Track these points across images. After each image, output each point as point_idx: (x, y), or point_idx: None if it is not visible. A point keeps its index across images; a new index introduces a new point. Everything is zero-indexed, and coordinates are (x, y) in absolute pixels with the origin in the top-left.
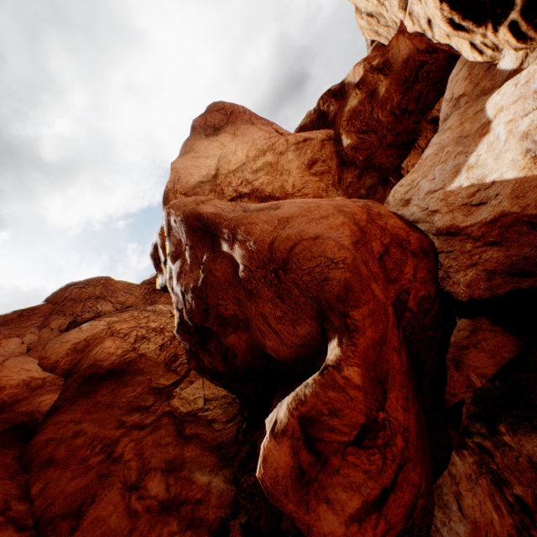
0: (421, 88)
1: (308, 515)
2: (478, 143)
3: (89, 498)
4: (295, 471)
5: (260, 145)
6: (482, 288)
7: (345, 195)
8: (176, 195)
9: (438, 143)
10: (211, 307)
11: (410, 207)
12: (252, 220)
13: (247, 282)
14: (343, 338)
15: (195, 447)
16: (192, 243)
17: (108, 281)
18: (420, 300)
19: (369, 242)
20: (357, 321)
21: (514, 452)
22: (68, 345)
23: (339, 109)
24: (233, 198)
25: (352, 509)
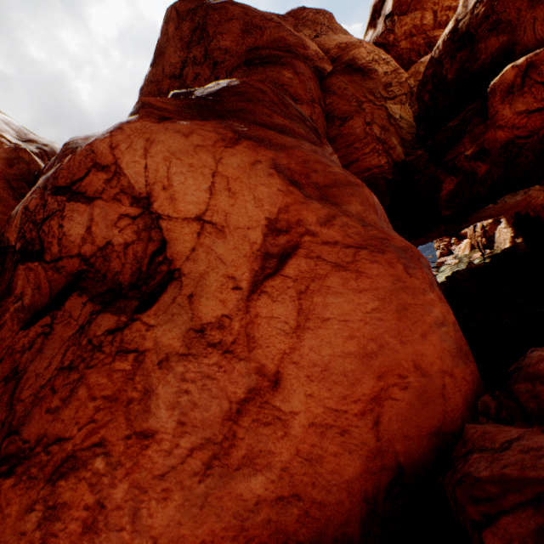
0: None
1: (499, 106)
2: None
3: (350, 117)
4: (510, 85)
5: None
6: None
7: None
8: None
9: None
10: (494, 15)
11: None
12: None
13: None
14: None
15: (393, 130)
16: None
17: (330, 19)
18: None
19: None
20: None
21: None
22: (334, 43)
23: None
24: None
25: (518, 111)
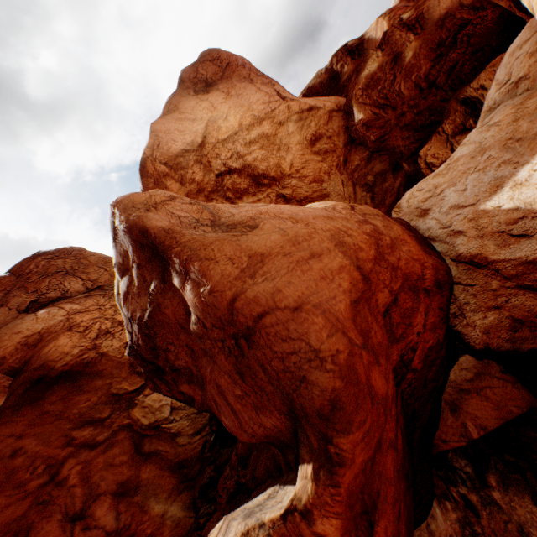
0: (457, 56)
1: None
2: (536, 153)
3: (23, 532)
4: None
5: (257, 111)
6: (504, 338)
7: (349, 180)
8: (155, 165)
9: (477, 142)
10: (159, 349)
11: (428, 220)
12: (211, 252)
13: (200, 339)
14: (321, 471)
15: (152, 468)
16: (140, 261)
17: (81, 253)
18: (427, 352)
19: (374, 295)
20: (343, 451)
21: (504, 515)
22: (18, 337)
23: (354, 71)
24: (221, 173)
25: None
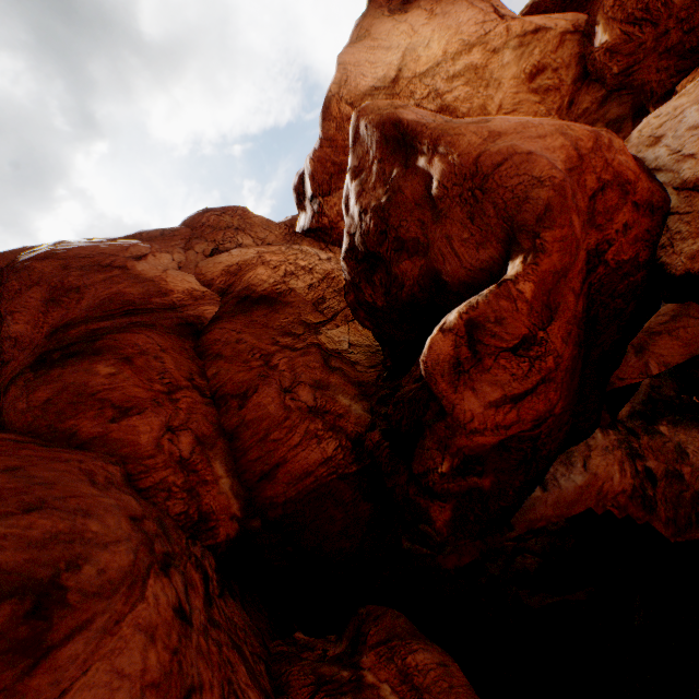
0: None
1: (455, 396)
2: None
3: (252, 389)
4: (453, 360)
5: (466, 34)
6: None
7: None
8: (340, 105)
9: None
10: (390, 229)
11: (657, 149)
12: (459, 131)
13: (438, 201)
14: (527, 258)
15: (339, 377)
16: (381, 157)
17: (245, 213)
18: (622, 261)
19: (584, 175)
20: (545, 243)
21: (664, 439)
22: (221, 266)
23: None
24: None
25: (492, 399)
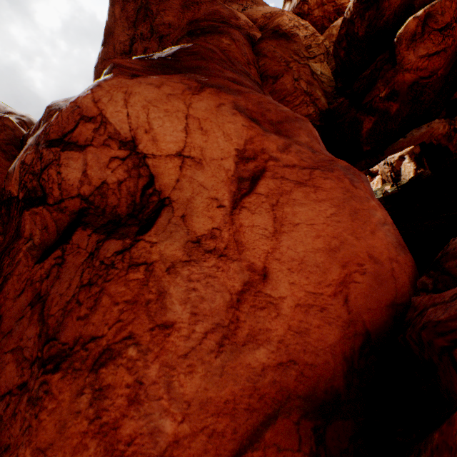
0: None
1: (405, 53)
2: None
3: (281, 75)
4: (412, 33)
5: None
6: None
7: None
8: None
9: None
10: None
11: None
12: None
13: None
14: None
15: (317, 84)
16: None
17: None
18: None
19: None
20: None
21: None
22: (261, 13)
23: None
24: None
25: (420, 55)
